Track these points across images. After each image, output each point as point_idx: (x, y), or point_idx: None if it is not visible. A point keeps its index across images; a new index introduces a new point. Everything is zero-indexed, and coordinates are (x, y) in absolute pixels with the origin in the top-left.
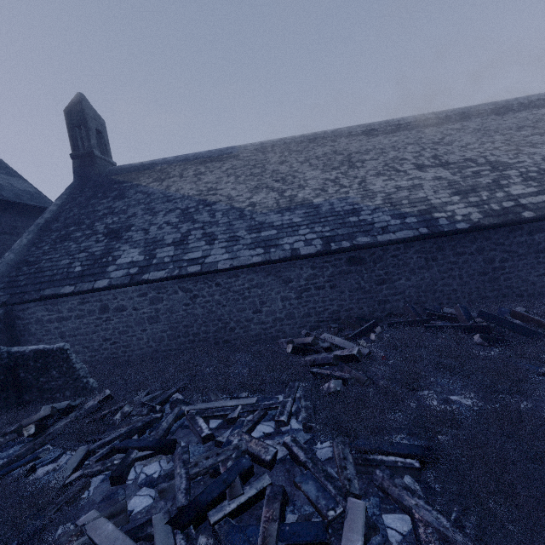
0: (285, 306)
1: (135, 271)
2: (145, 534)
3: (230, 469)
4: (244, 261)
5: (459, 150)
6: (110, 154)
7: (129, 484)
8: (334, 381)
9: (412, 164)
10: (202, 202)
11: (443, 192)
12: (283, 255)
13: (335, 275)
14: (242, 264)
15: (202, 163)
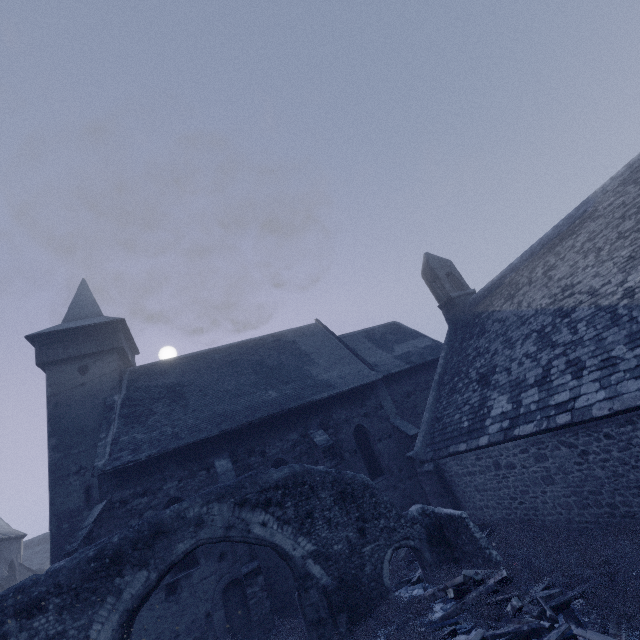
0: None
1: (506, 424)
2: None
3: None
4: (629, 402)
5: None
6: (465, 285)
7: None
8: None
9: None
10: (557, 313)
11: None
12: None
13: None
14: (626, 406)
15: (549, 250)
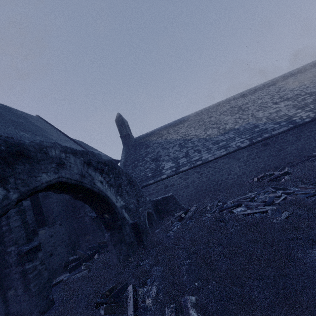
0: (240, 169)
1: (175, 169)
2: (259, 209)
3: (270, 198)
4: (219, 155)
5: (290, 92)
6: (131, 133)
7: (236, 212)
8: (286, 177)
9: (271, 103)
10: (185, 140)
11: (292, 110)
12: (234, 149)
13: (258, 152)
14: (218, 156)
15: (174, 126)
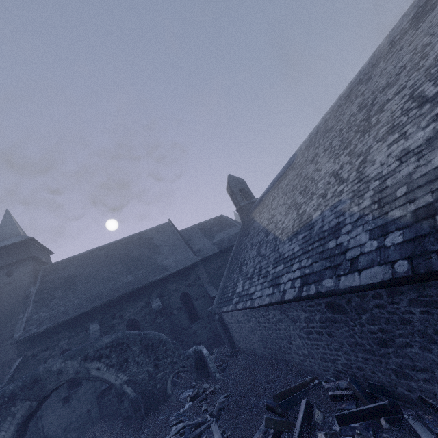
0: (303, 343)
1: (237, 300)
2: None
3: None
4: (262, 302)
5: None
6: (252, 196)
7: None
8: None
9: None
10: (266, 233)
11: None
12: (277, 299)
13: (324, 321)
14: (261, 304)
15: (278, 184)
